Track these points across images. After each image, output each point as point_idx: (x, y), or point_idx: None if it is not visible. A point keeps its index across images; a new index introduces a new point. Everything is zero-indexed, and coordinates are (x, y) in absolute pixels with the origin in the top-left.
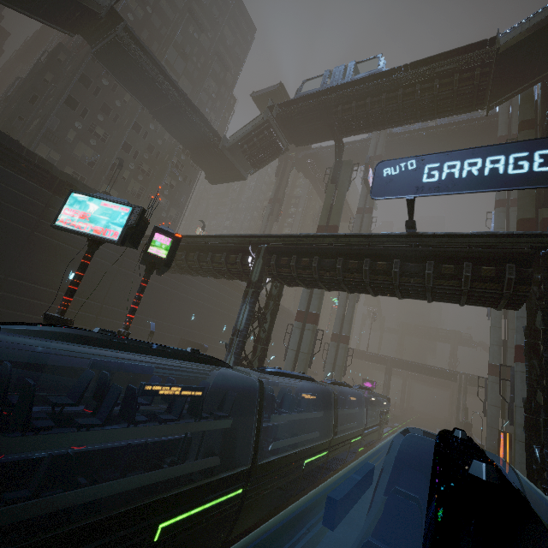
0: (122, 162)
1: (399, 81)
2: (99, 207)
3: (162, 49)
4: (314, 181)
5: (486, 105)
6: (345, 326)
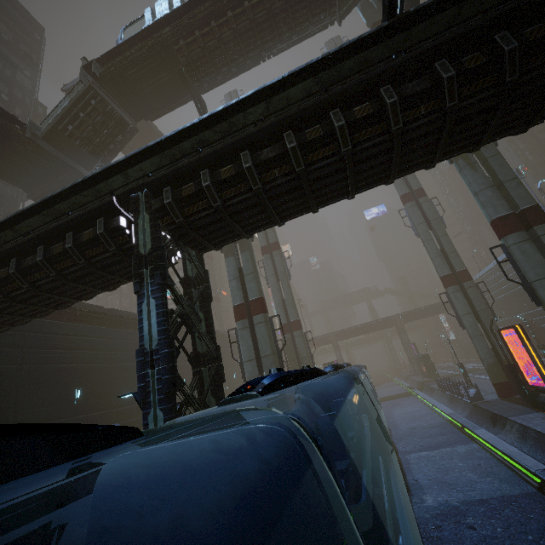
0: None
1: None
2: None
3: None
4: None
5: (336, 15)
6: (290, 311)
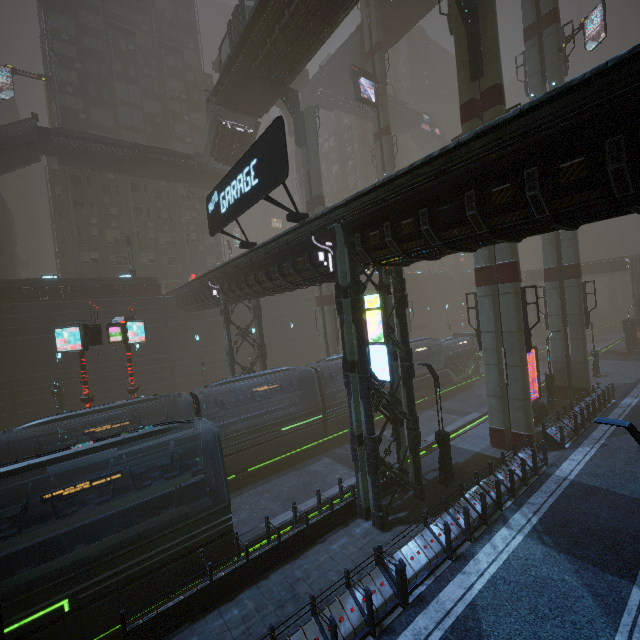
0: (128, 239)
1: (279, 3)
2: (68, 333)
3: (113, 91)
4: (344, 108)
5: None
6: None
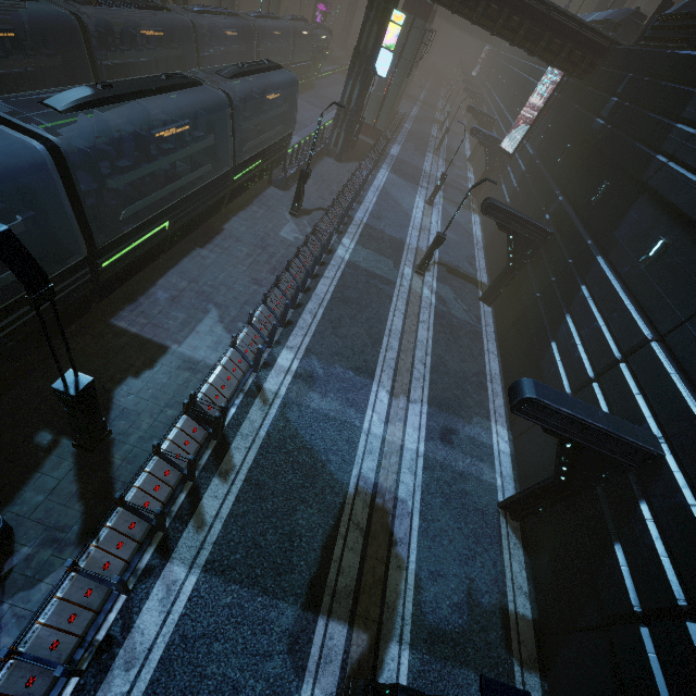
0: None
1: None
2: None
3: None
4: None
5: None
6: None
